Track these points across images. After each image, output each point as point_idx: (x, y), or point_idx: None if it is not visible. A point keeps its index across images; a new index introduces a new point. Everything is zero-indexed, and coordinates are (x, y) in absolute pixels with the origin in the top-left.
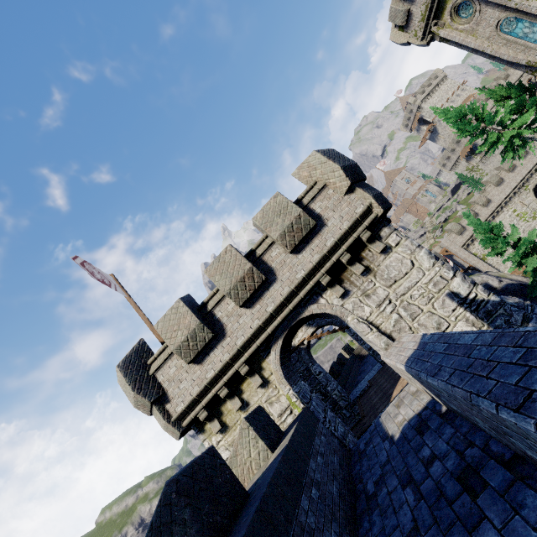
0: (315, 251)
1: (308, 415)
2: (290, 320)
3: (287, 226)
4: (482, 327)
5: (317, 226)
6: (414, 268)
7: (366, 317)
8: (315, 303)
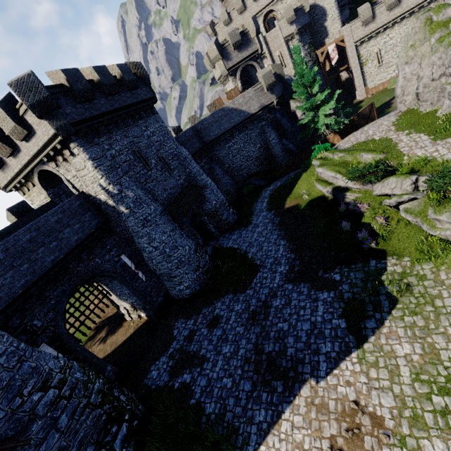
0: (35, 145)
1: (47, 205)
2: (38, 168)
3: (11, 130)
4: (110, 199)
5: (32, 132)
6: (86, 168)
7: (69, 179)
8: (47, 165)
